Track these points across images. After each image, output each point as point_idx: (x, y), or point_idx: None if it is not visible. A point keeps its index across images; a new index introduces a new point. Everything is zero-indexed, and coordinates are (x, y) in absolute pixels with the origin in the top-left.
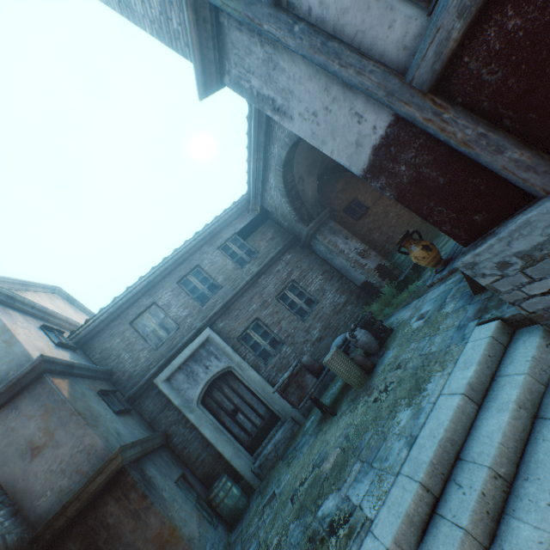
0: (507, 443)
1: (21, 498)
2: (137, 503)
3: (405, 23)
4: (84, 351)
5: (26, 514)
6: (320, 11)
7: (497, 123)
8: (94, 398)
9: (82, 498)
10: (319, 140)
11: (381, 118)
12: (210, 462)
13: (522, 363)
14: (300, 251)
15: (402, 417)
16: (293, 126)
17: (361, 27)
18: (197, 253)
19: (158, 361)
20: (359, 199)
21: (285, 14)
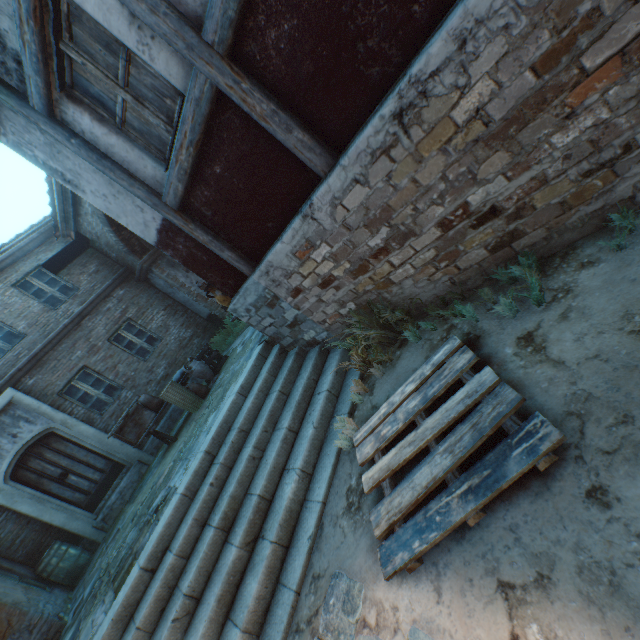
0: (250, 413)
1: None
2: None
3: (154, 170)
4: None
5: None
6: (93, 137)
7: (219, 235)
8: None
9: None
10: (114, 214)
11: (157, 214)
12: (36, 539)
13: (267, 366)
14: (136, 285)
15: (210, 419)
16: (88, 198)
17: (126, 159)
18: None
19: None
20: None
21: (62, 127)
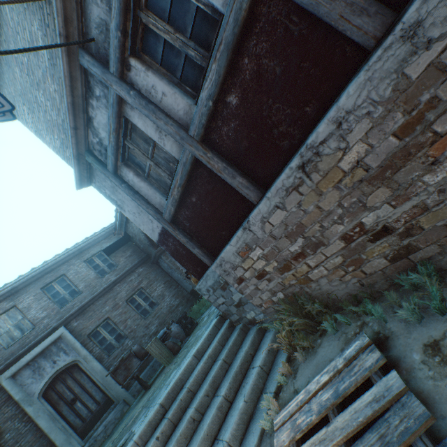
0: (199, 375)
1: None
2: None
3: (160, 199)
4: None
5: None
6: (133, 183)
7: (193, 238)
8: None
9: None
10: (138, 223)
11: (159, 224)
12: None
13: (218, 336)
14: (150, 266)
15: (172, 374)
16: (126, 214)
17: (147, 194)
18: (65, 264)
19: (6, 359)
20: None
21: (119, 178)
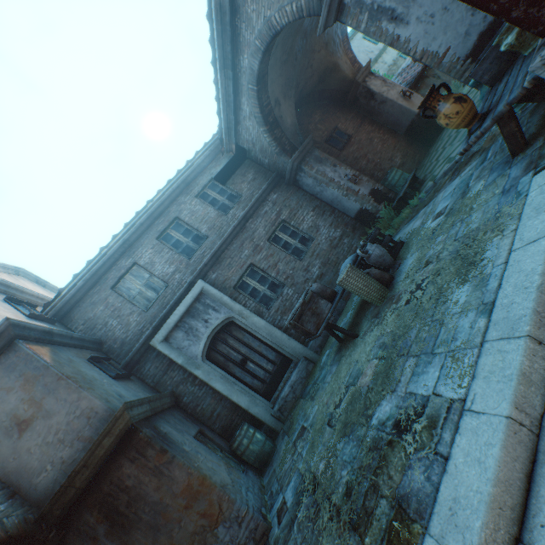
0: None
1: (16, 479)
2: (156, 459)
3: None
4: (65, 324)
5: (25, 494)
6: None
7: None
8: (84, 364)
9: (90, 465)
10: None
11: None
12: (227, 415)
13: None
14: (286, 189)
15: (459, 296)
16: None
17: None
18: (173, 204)
19: (151, 323)
20: (340, 128)
21: None
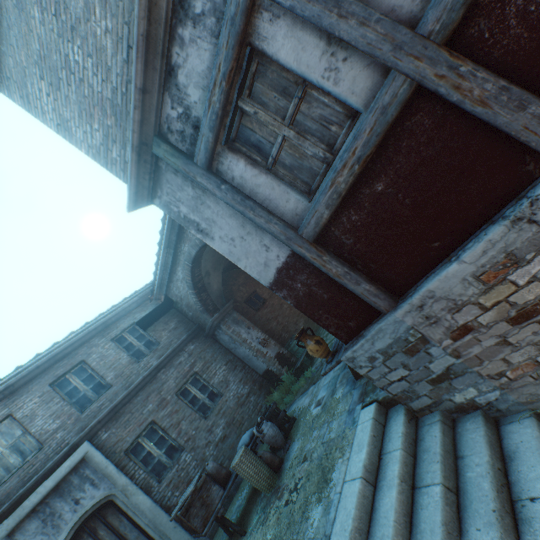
0: (399, 519)
1: None
2: None
3: (296, 202)
4: None
5: None
6: (241, 181)
7: (354, 266)
8: None
9: None
10: (235, 257)
11: (282, 250)
12: None
13: (396, 439)
14: (204, 340)
15: (315, 515)
16: (214, 244)
17: (268, 196)
18: (84, 345)
19: None
20: (258, 292)
21: (215, 176)
